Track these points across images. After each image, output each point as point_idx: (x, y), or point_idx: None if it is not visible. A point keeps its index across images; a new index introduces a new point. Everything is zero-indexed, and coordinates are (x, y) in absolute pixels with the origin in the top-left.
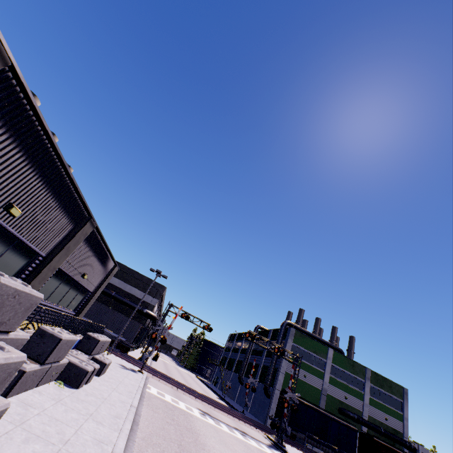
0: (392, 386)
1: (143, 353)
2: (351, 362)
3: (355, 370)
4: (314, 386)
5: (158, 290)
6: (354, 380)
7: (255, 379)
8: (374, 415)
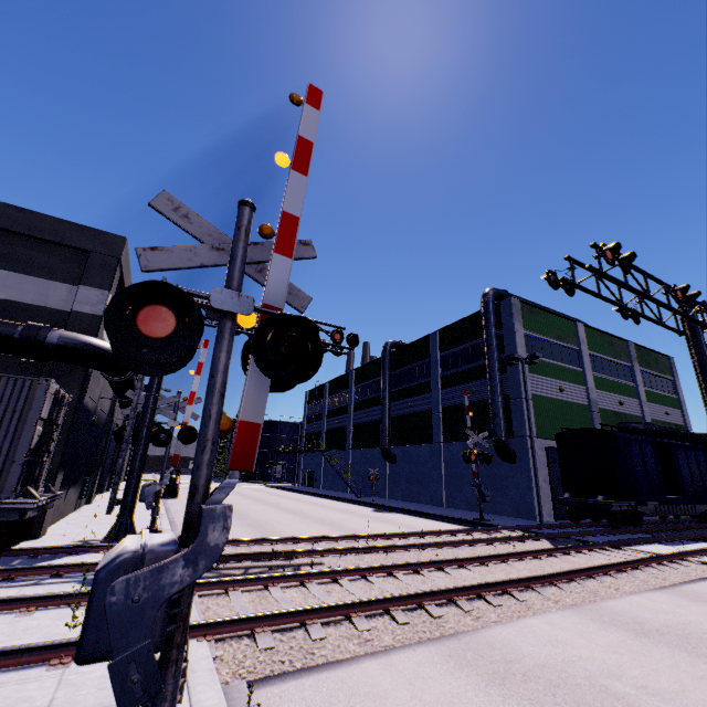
0: (658, 361)
1: (121, 507)
2: (608, 340)
3: (616, 351)
4: (578, 404)
5: (92, 253)
6: (619, 369)
7: (480, 436)
8: (654, 414)
